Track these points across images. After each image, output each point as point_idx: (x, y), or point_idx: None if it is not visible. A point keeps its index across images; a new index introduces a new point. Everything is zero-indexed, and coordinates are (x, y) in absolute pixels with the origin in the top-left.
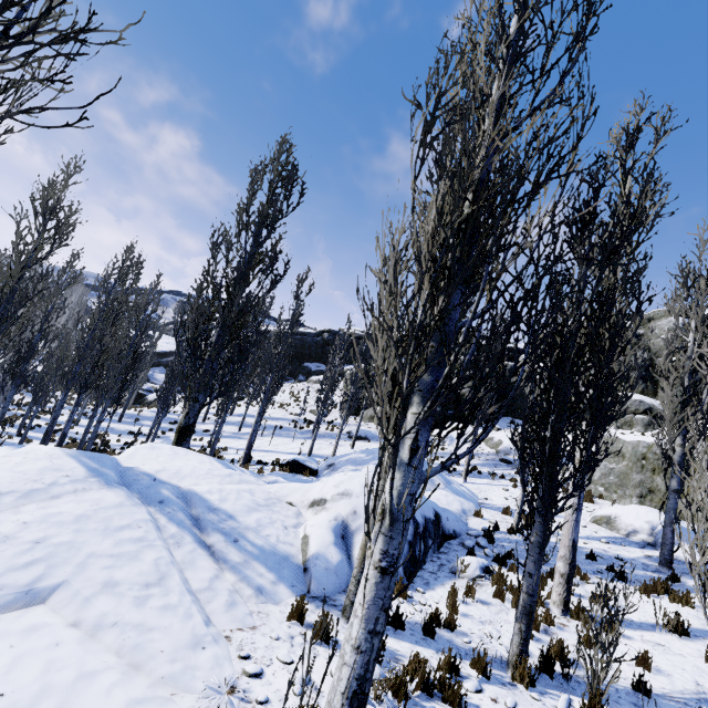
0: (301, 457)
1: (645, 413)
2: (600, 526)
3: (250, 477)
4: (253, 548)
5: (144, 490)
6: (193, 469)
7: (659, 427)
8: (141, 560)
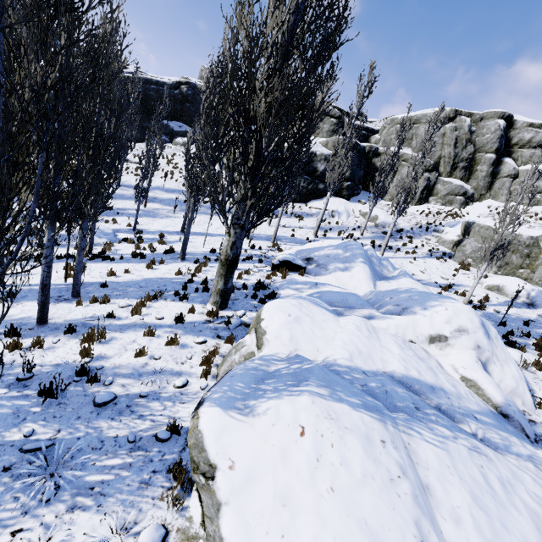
0: (288, 256)
1: (463, 195)
2: (492, 292)
3: (365, 321)
4: (483, 417)
5: (391, 400)
6: (361, 341)
7: (467, 205)
8: (537, 512)
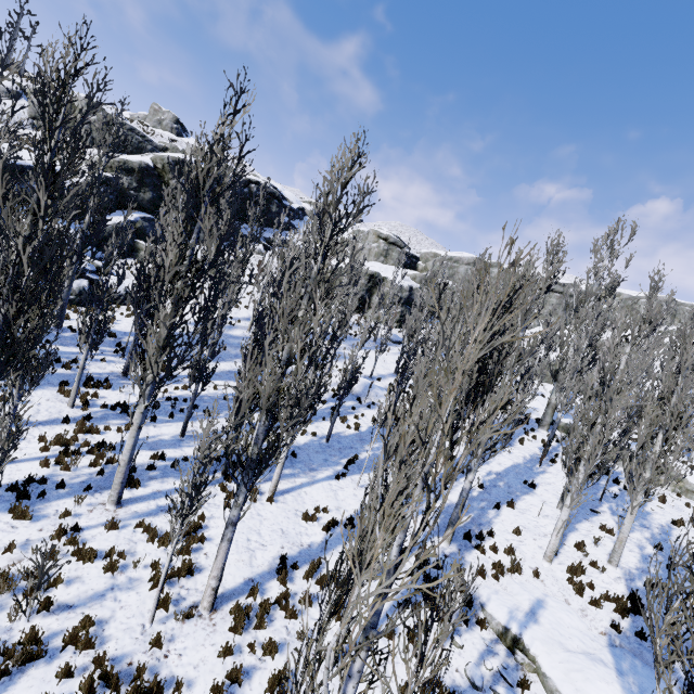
0: None
1: None
2: None
3: None
4: None
5: None
6: None
7: None
8: None
